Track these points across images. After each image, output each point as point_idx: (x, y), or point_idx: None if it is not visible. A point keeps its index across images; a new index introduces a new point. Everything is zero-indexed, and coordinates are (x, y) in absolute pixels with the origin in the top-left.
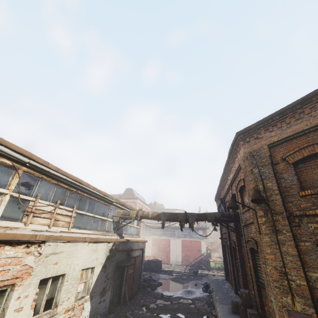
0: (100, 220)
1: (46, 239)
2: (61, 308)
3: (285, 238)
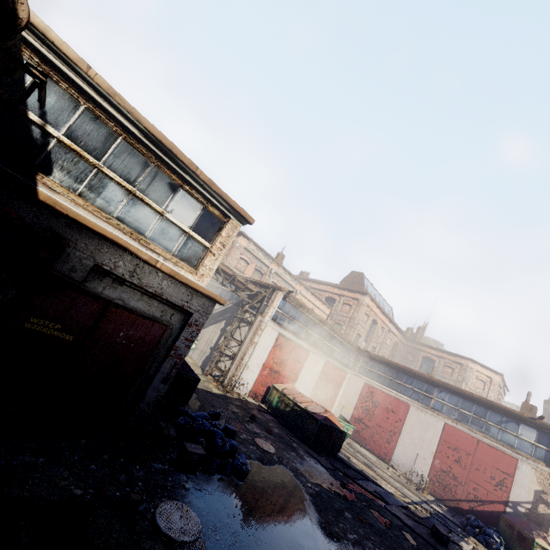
0: None
1: None
2: None
3: None
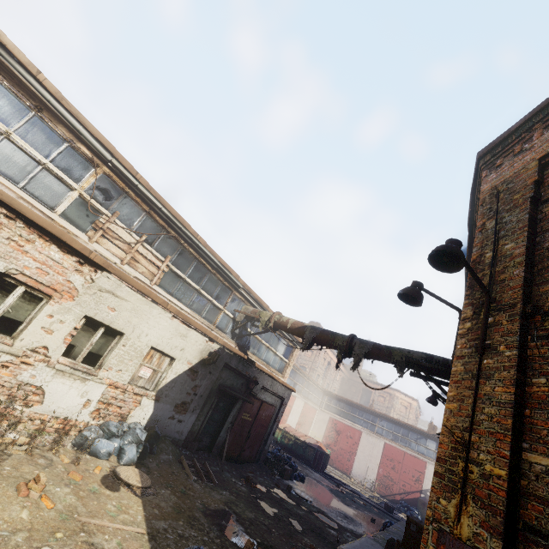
0: (209, 302)
1: (105, 266)
2: (106, 375)
3: (499, 363)
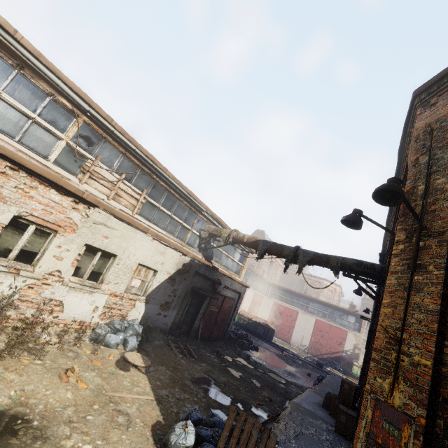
0: (179, 225)
1: (96, 203)
2: (107, 288)
3: (428, 279)
